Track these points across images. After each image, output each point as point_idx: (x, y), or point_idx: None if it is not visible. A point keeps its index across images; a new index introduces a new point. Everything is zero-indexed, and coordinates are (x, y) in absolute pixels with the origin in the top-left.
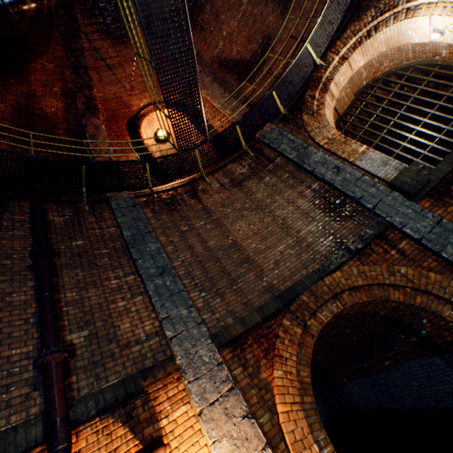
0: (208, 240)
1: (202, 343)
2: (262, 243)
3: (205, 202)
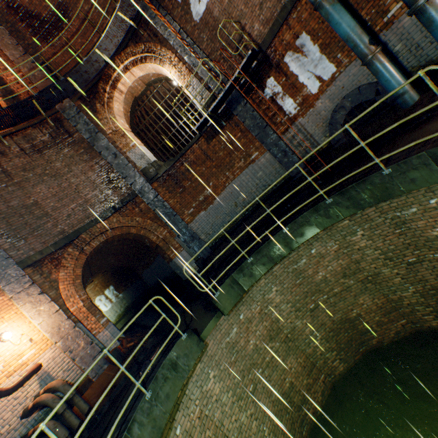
0: (11, 200)
1: (11, 268)
2: (59, 203)
3: (5, 165)
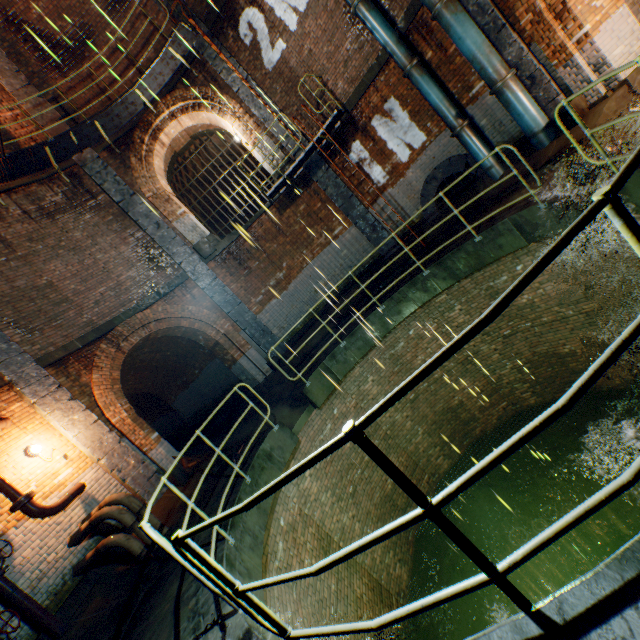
0: (16, 279)
1: (29, 366)
2: (83, 285)
3: (3, 232)
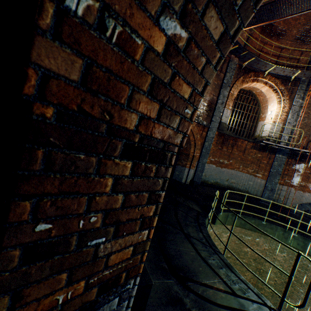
0: None
1: None
2: None
3: None
